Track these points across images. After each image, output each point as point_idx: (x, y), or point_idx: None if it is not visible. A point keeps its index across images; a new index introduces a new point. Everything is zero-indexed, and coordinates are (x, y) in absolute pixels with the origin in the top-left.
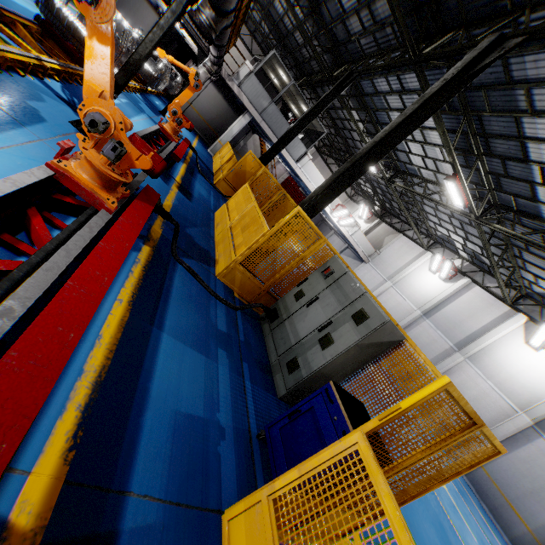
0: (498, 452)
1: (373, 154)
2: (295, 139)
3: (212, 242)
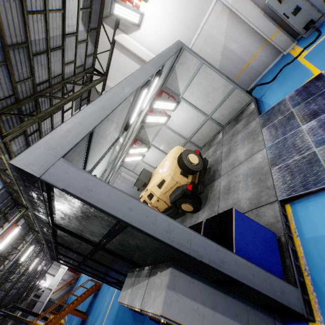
0: None
1: (27, 323)
2: (43, 296)
3: None
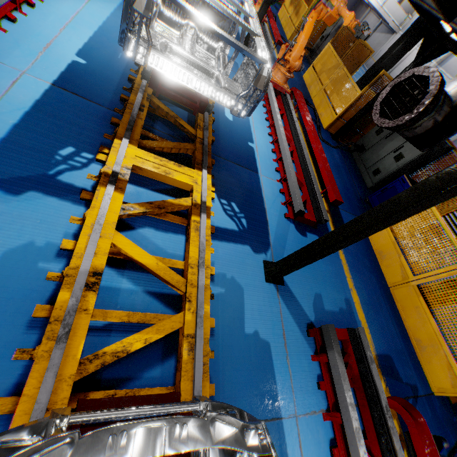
0: (372, 53)
1: None
2: None
3: (282, 28)
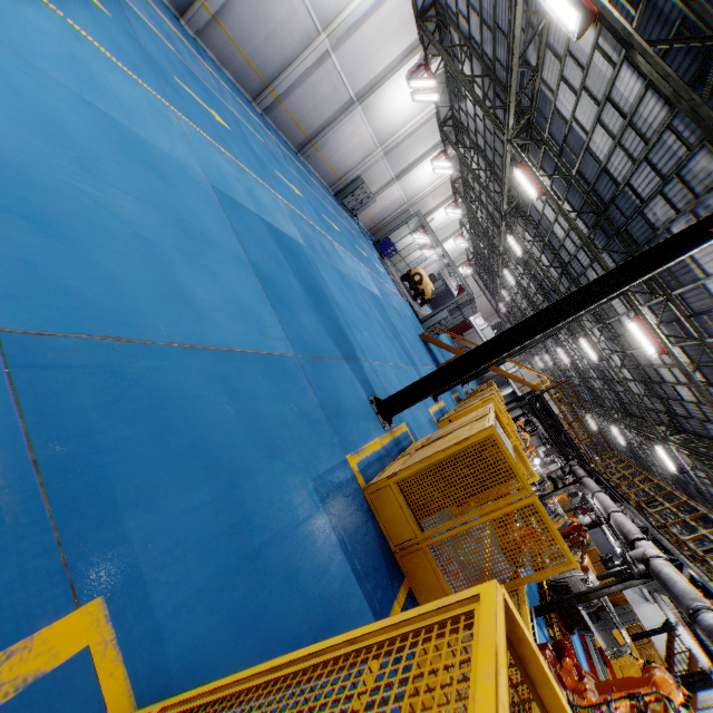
0: None
1: None
2: None
3: None
